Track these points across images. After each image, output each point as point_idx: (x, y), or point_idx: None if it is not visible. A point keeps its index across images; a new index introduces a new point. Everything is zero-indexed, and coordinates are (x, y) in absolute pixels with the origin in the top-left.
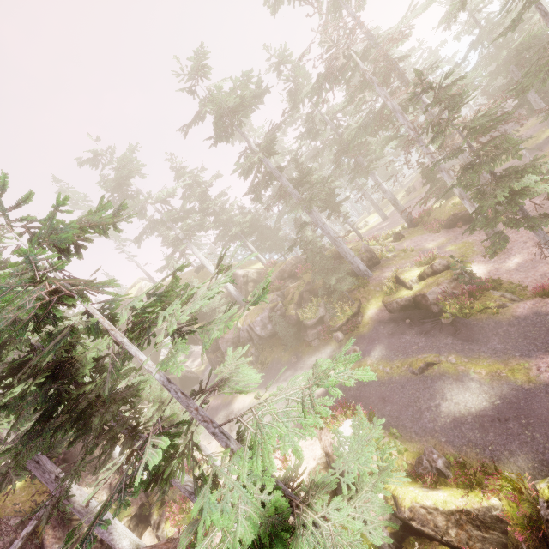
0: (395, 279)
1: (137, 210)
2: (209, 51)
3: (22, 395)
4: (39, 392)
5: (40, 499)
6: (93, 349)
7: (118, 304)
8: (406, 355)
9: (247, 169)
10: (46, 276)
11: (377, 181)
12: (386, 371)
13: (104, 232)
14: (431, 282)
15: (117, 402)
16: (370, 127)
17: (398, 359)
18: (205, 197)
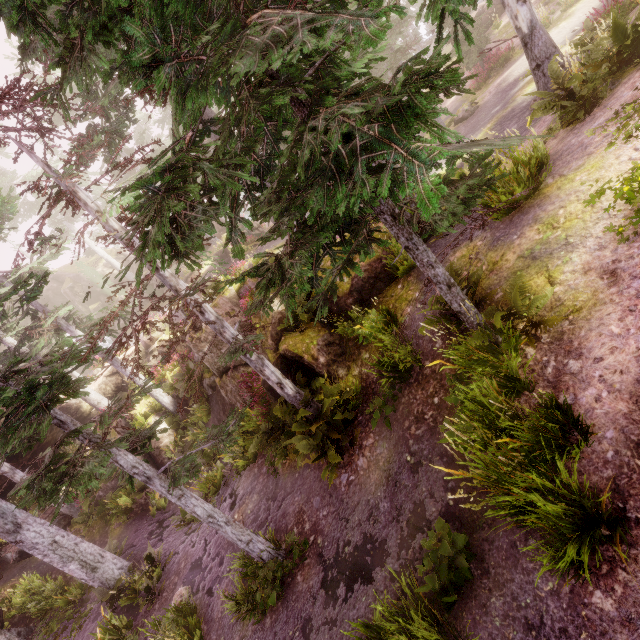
0: None
1: (2, 190)
2: None
3: None
4: None
5: None
6: None
7: None
8: None
9: None
10: None
11: None
12: None
13: None
14: None
15: None
16: None
17: None
18: (86, 180)
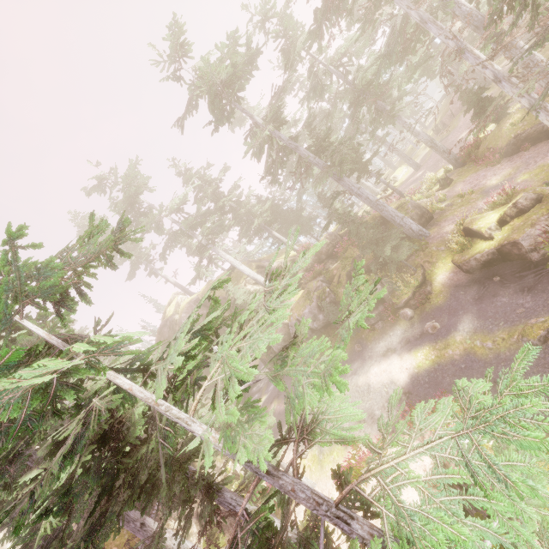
0: (464, 231)
1: (154, 226)
2: (184, 22)
3: (66, 490)
4: (87, 477)
5: (133, 541)
6: (139, 401)
7: (151, 352)
8: (510, 322)
9: (259, 148)
10: (47, 342)
11: (405, 124)
12: (487, 346)
13: (109, 263)
14: (519, 224)
15: (182, 465)
16: (394, 54)
17: (500, 330)
18: (218, 195)
